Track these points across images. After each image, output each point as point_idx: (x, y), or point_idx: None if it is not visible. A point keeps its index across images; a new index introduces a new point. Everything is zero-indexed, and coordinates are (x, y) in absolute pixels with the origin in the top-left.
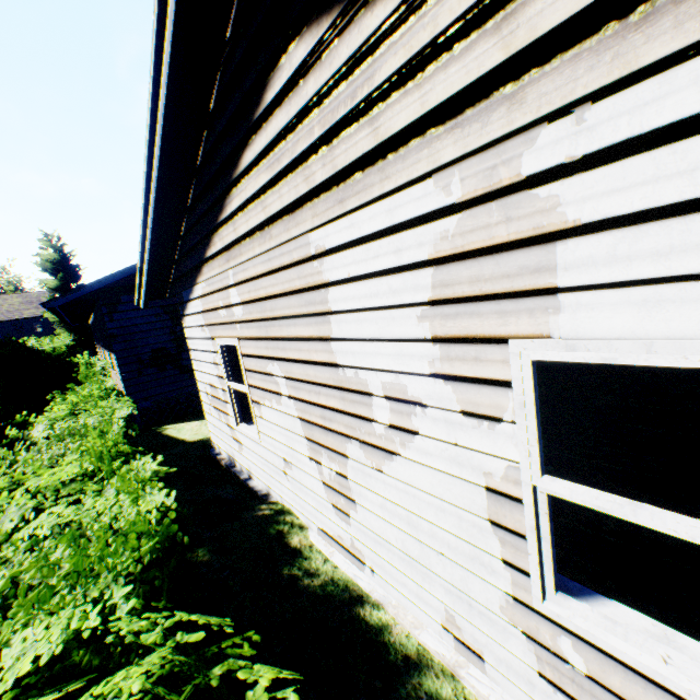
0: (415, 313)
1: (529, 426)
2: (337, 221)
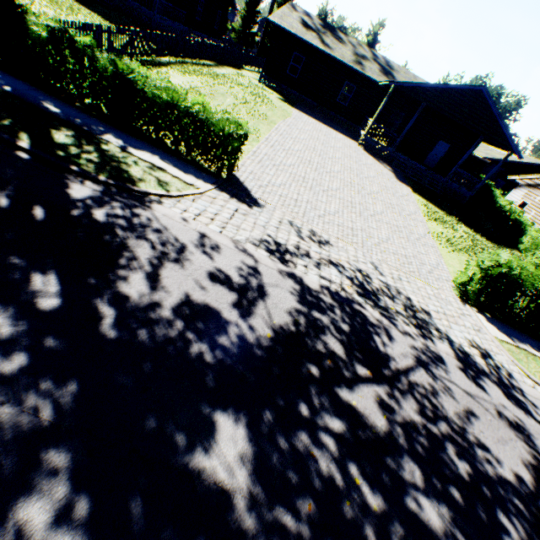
0: None
1: None
2: None
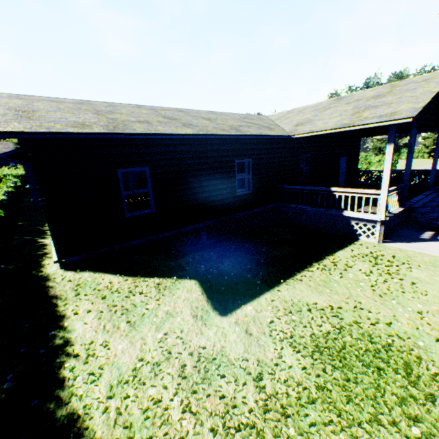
0: None
1: None
2: None
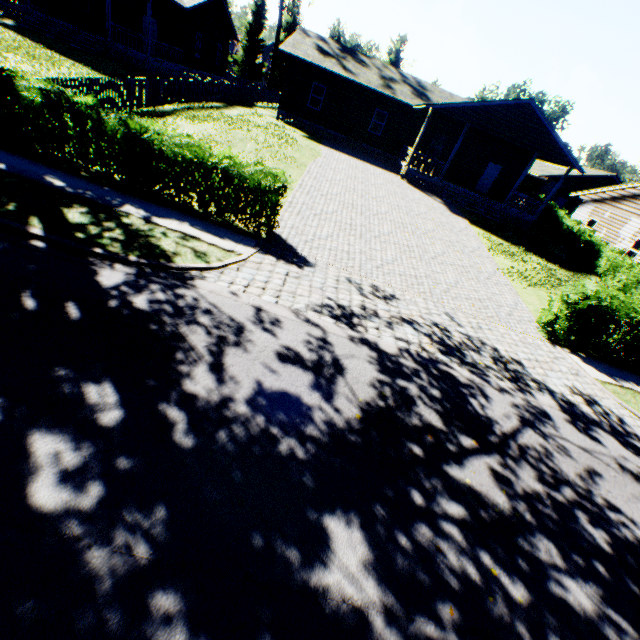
0: (633, 232)
1: (632, 244)
2: (635, 219)
